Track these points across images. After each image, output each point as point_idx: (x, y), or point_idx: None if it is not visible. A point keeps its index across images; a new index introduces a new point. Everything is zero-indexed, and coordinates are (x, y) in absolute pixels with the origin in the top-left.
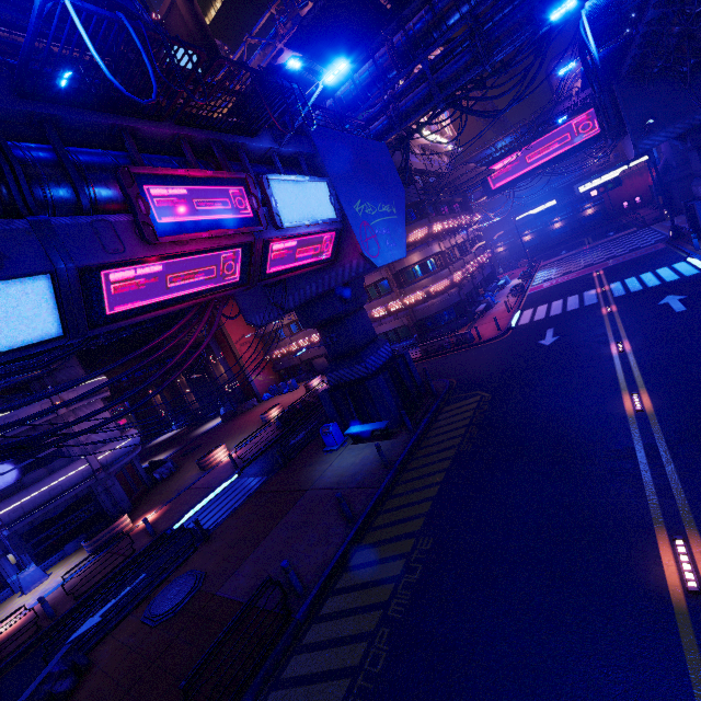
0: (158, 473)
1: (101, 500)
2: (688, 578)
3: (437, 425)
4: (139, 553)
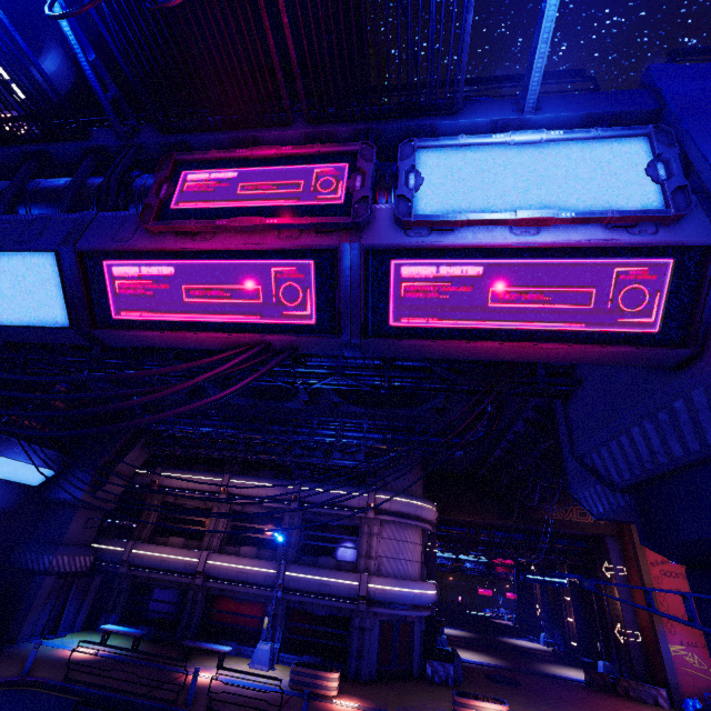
0: (431, 666)
1: (353, 635)
2: None
3: None
4: None
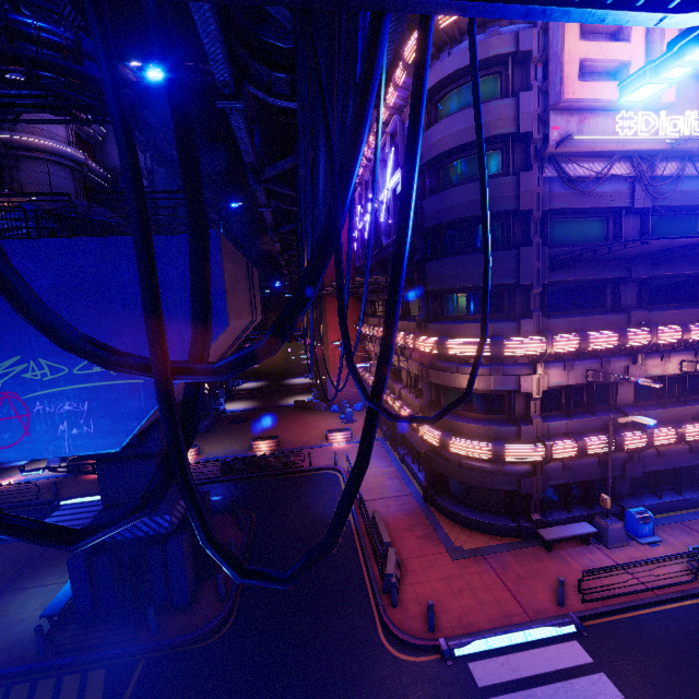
0: None
1: None
2: None
3: (42, 686)
4: (35, 503)
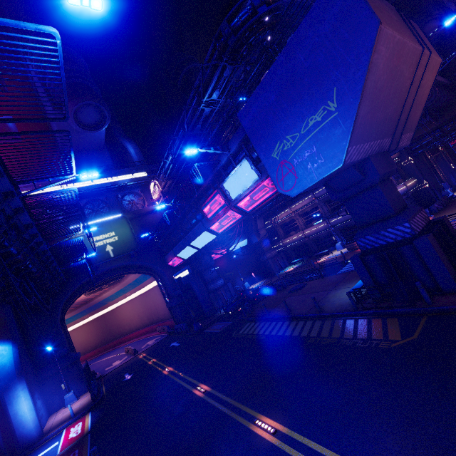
0: None
1: None
2: (199, 387)
3: (360, 321)
4: (336, 263)
